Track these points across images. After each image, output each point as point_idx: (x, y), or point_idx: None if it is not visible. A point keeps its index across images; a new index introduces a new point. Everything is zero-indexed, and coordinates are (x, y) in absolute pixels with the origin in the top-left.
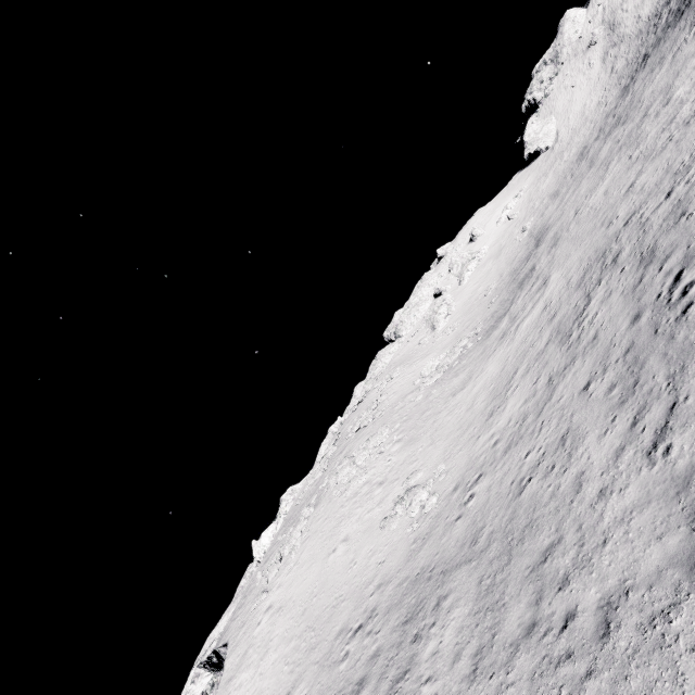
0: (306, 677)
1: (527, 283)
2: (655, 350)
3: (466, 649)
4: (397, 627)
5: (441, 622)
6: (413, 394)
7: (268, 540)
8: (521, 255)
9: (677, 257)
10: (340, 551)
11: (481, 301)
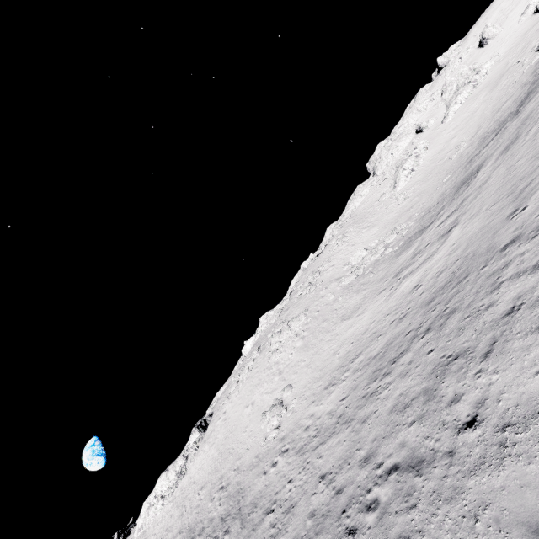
0: (207, 487)
1: (456, 199)
2: (327, 533)
3: None
4: (220, 516)
5: None
6: (334, 285)
7: (250, 346)
8: (505, 109)
9: (417, 435)
10: (248, 411)
11: (443, 166)
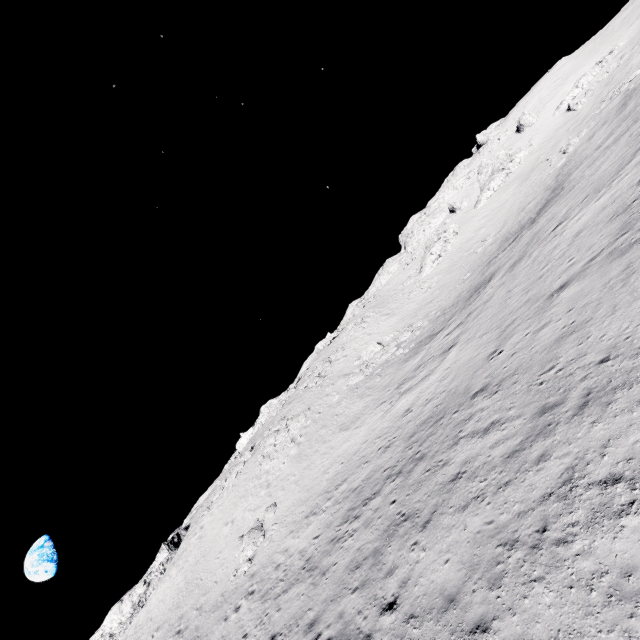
0: (163, 629)
1: (466, 308)
2: None
3: None
4: None
5: None
6: (341, 382)
7: (246, 441)
8: (528, 211)
9: (354, 606)
10: (226, 530)
11: (467, 259)
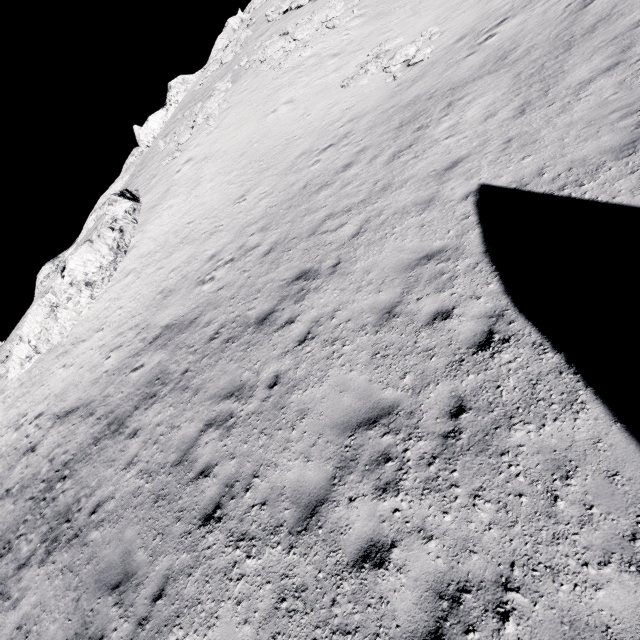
0: (264, 183)
1: None
2: None
3: (504, 110)
4: (389, 131)
5: (458, 111)
6: None
7: (158, 126)
8: None
9: None
10: (283, 110)
11: None
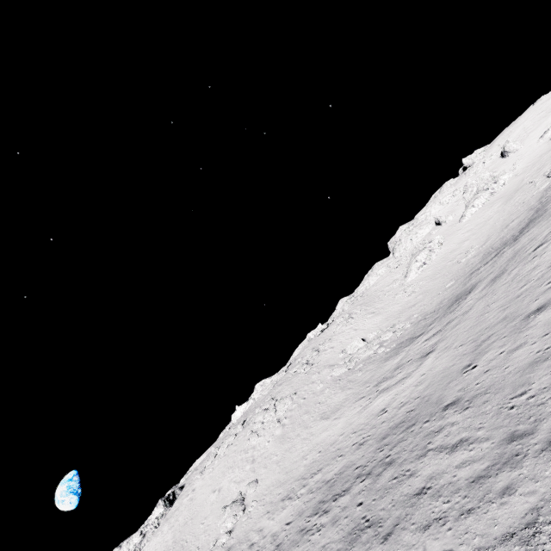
0: None
1: (445, 316)
2: None
3: None
4: None
5: None
6: (326, 372)
7: (240, 414)
8: (511, 229)
9: None
10: (213, 497)
11: (450, 268)
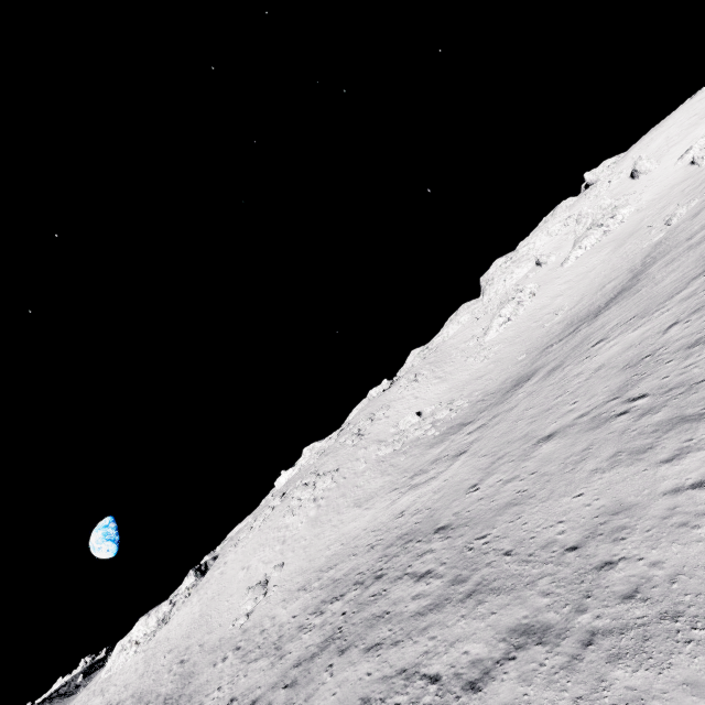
0: (173, 653)
1: (496, 406)
2: None
3: None
4: (166, 695)
5: None
6: (373, 449)
7: (285, 480)
8: (603, 294)
9: (278, 702)
10: (241, 575)
11: (532, 333)
